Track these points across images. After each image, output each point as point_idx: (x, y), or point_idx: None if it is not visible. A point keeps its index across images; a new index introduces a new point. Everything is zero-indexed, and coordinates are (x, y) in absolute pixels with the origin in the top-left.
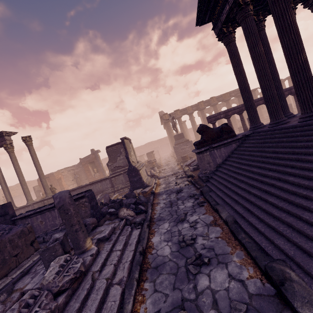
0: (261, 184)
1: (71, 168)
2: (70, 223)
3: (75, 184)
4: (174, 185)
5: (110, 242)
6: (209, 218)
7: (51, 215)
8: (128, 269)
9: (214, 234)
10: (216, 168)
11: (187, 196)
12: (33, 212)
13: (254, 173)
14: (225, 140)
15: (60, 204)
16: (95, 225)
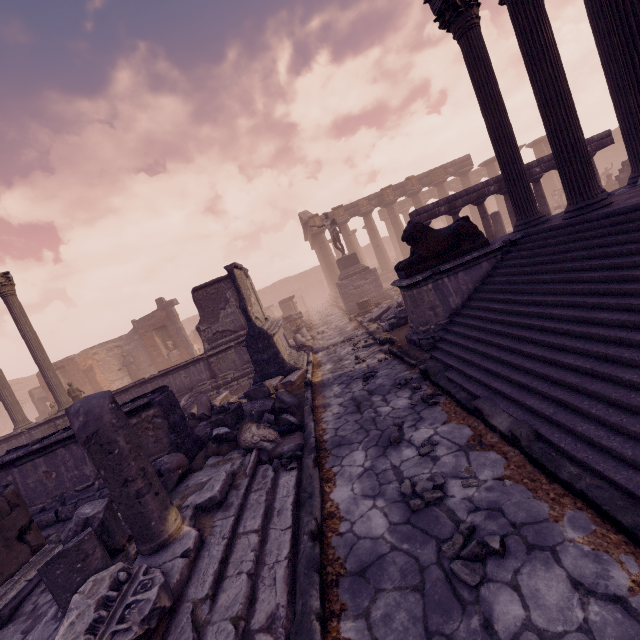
0: (585, 343)
1: (115, 343)
2: (121, 477)
3: (125, 377)
4: (354, 362)
5: (227, 511)
6: (461, 431)
7: (70, 456)
8: (286, 583)
9: (488, 469)
10: (449, 318)
11: (392, 385)
12: (22, 453)
13: (555, 319)
14: (467, 254)
15: (89, 429)
16: (184, 470)
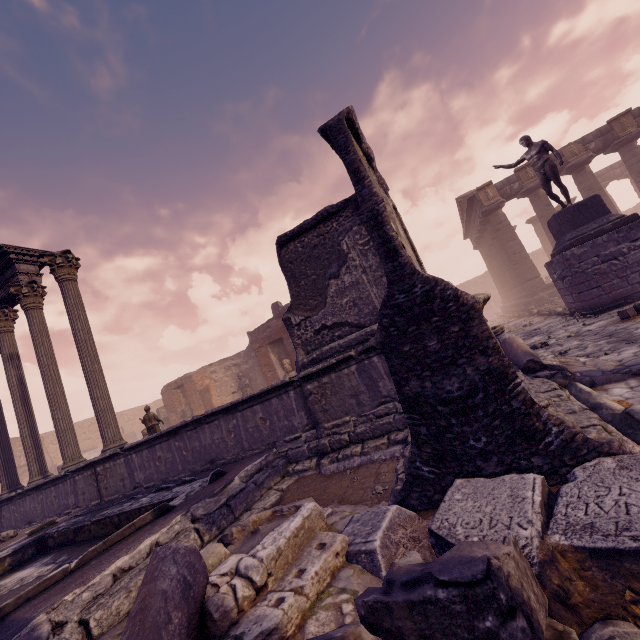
0: None
1: (233, 361)
2: None
3: None
4: None
5: None
6: None
7: None
8: None
9: None
10: None
11: None
12: None
13: None
14: None
15: None
16: None
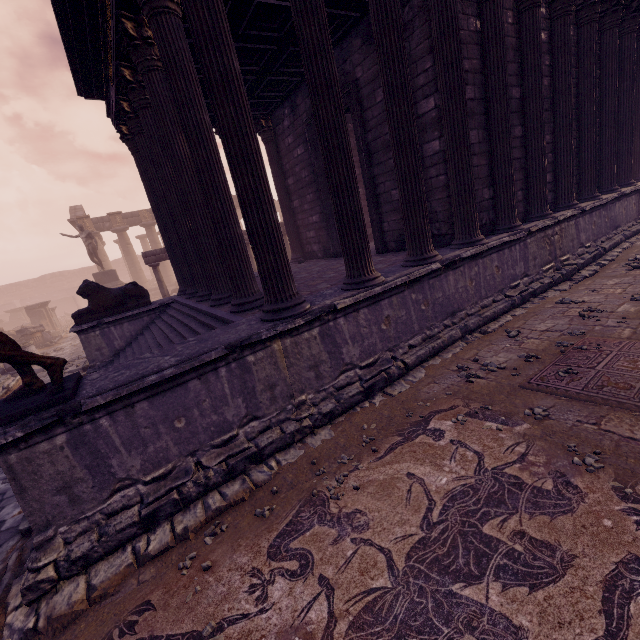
0: None
1: None
2: None
3: None
4: None
5: None
6: None
7: None
8: None
9: None
10: (114, 357)
11: None
12: None
13: None
14: (131, 310)
15: None
16: None
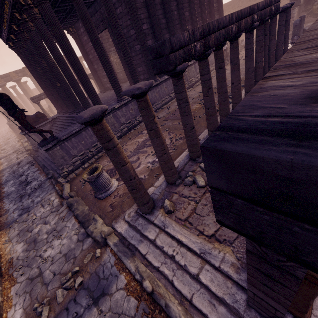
0: None
1: None
2: None
3: None
4: (16, 160)
5: None
6: (36, 169)
7: None
8: None
9: (36, 173)
10: None
11: (25, 164)
12: None
13: None
14: (42, 123)
15: None
16: None
